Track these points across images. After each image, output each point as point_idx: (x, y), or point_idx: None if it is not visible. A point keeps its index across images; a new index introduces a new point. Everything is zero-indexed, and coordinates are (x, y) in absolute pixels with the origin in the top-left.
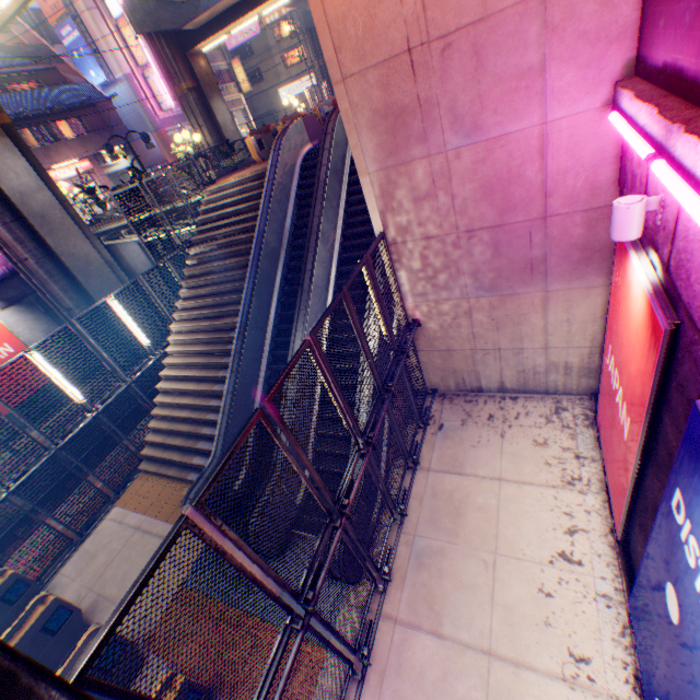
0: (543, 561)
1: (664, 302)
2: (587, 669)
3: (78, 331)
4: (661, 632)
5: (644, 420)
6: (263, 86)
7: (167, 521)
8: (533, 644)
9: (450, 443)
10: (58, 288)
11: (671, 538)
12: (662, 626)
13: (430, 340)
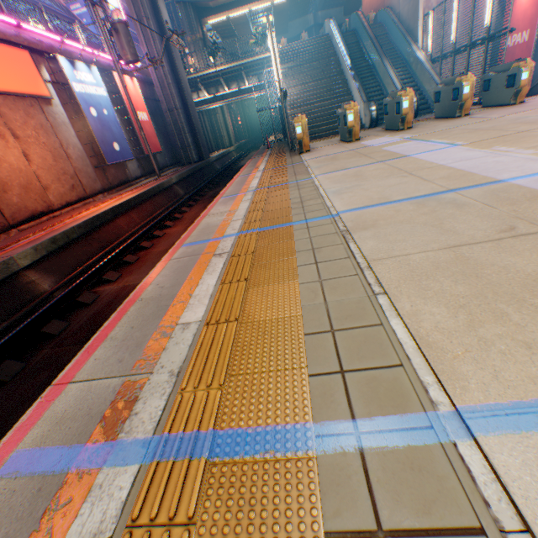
0: None
1: None
2: None
3: None
4: None
5: None
6: None
7: None
8: None
9: None
10: (175, 92)
11: None
12: None
13: None
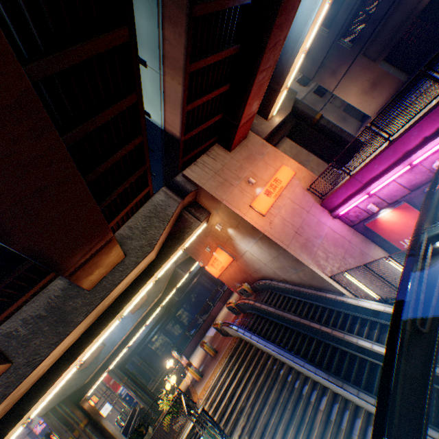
0: None
1: (396, 205)
2: None
3: None
4: None
5: None
6: None
7: None
8: None
9: None
10: None
11: None
12: None
13: None
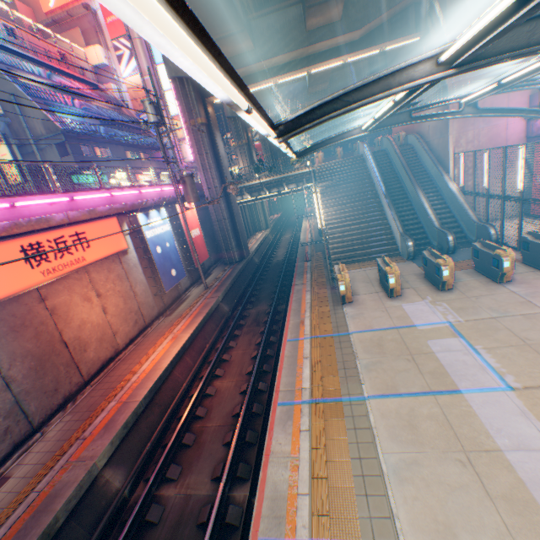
0: None
1: None
2: None
3: None
4: None
5: None
6: None
7: None
8: None
9: None
10: (224, 205)
11: None
12: None
13: None
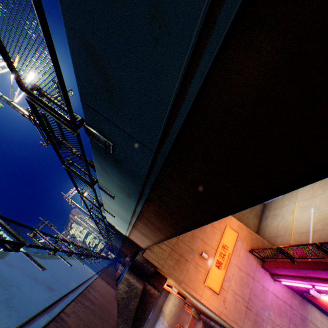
0: None
1: None
2: None
3: None
4: None
5: None
6: None
7: None
8: None
9: None
10: None
11: None
12: None
13: None
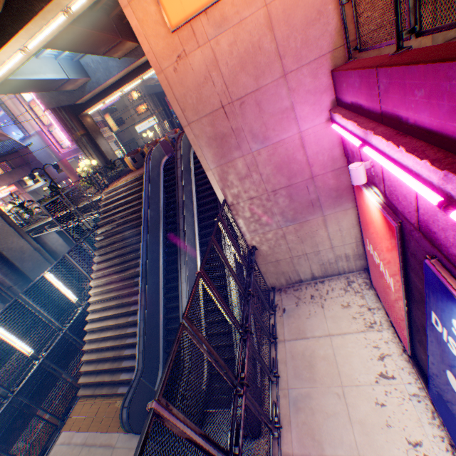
0: (372, 382)
1: (389, 212)
2: (422, 450)
3: (24, 301)
4: (454, 405)
5: (400, 277)
6: (125, 126)
7: (107, 431)
8: (384, 443)
9: (292, 319)
10: (0, 273)
11: (439, 342)
12: (453, 400)
13: (264, 257)
